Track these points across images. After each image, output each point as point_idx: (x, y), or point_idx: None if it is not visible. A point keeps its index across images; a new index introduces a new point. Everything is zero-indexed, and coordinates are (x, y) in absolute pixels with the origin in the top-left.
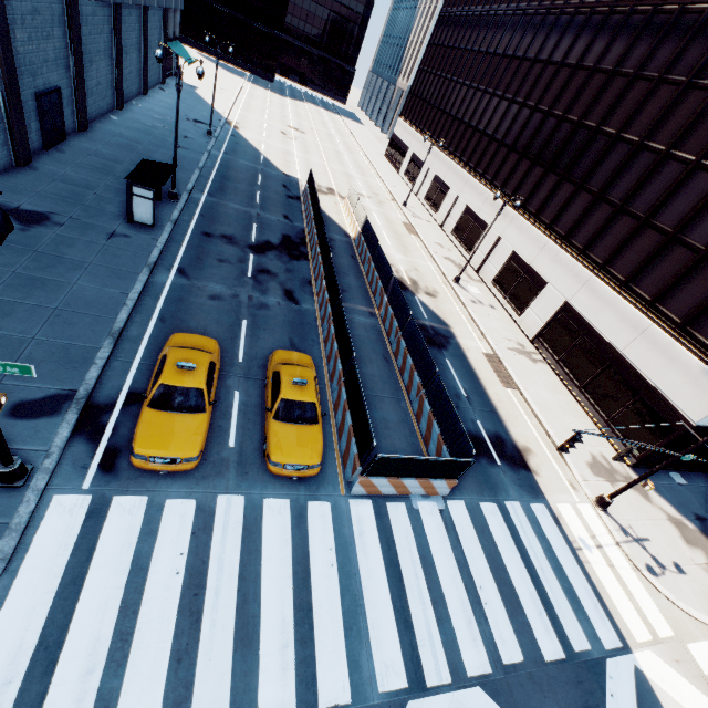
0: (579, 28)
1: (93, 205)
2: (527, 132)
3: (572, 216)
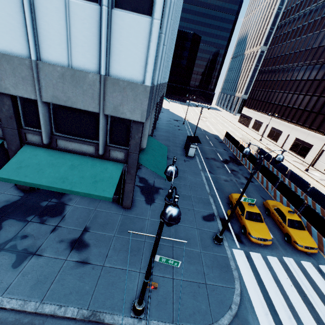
0: None
1: (173, 151)
2: None
3: None
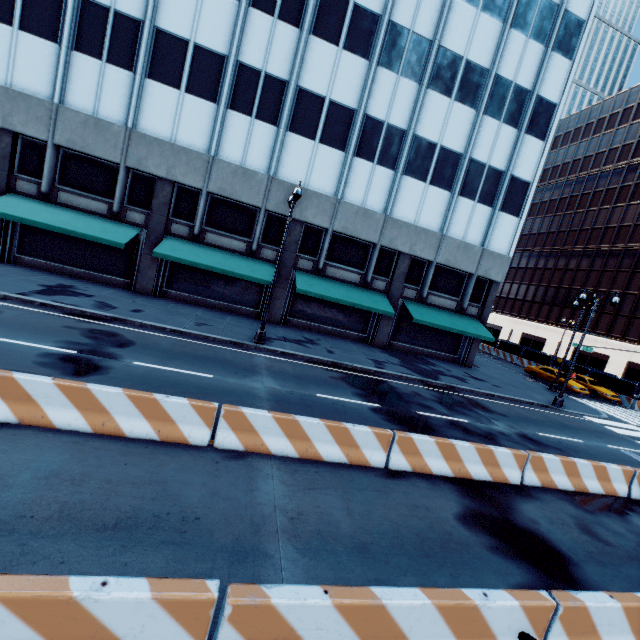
0: (556, 256)
1: None
2: (548, 295)
3: (604, 324)
